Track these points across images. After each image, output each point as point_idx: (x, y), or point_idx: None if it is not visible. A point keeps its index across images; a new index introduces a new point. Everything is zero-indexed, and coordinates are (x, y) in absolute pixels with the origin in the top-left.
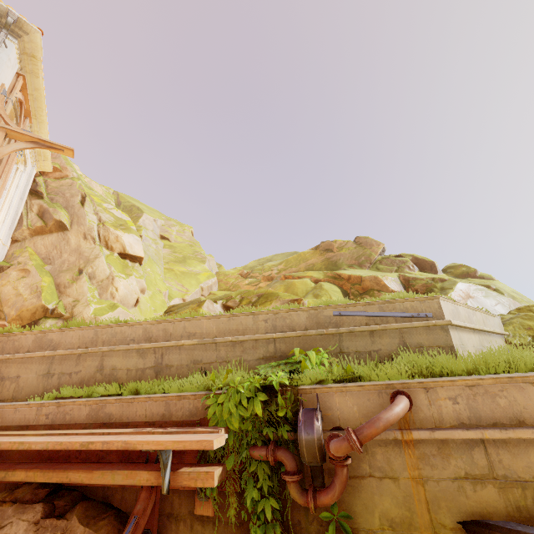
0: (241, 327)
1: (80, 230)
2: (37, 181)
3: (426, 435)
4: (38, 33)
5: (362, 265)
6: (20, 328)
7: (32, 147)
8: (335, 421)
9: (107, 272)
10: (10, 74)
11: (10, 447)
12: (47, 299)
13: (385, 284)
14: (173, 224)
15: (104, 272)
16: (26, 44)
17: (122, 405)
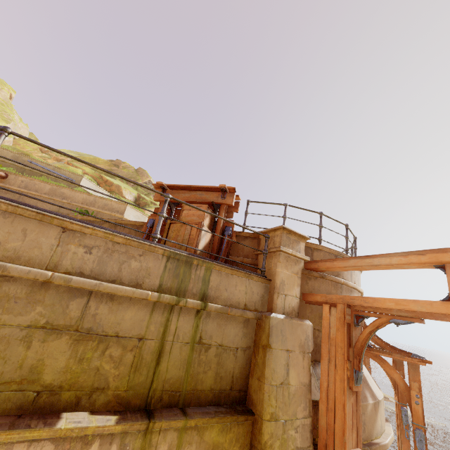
0: None
1: None
2: None
3: (3, 185)
4: None
5: (129, 183)
6: None
7: None
8: None
9: None
10: None
11: None
12: None
13: (122, 192)
14: None
15: None
16: None
17: None
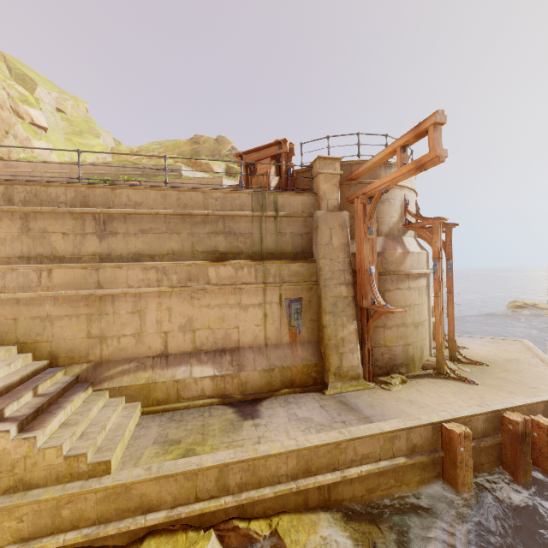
0: (104, 169)
1: None
2: None
3: None
4: None
5: (214, 157)
6: None
7: None
8: None
9: (25, 135)
10: None
11: None
12: None
13: (212, 168)
14: (67, 98)
15: (23, 135)
16: None
17: None
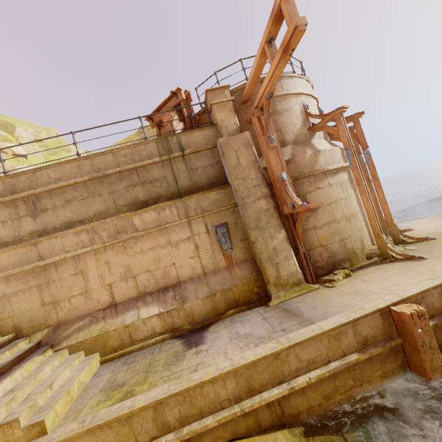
0: None
1: None
2: None
3: None
4: None
5: None
6: None
7: None
8: None
9: (10, 165)
10: None
11: None
12: None
13: None
14: (41, 131)
15: (9, 165)
16: None
17: None
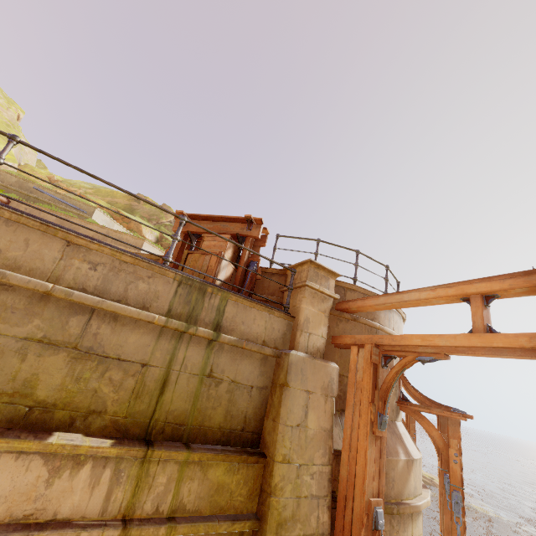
0: None
1: None
2: None
3: None
4: None
5: (150, 221)
6: None
7: None
8: None
9: None
10: None
11: None
12: None
13: (141, 230)
14: None
15: None
16: None
17: None
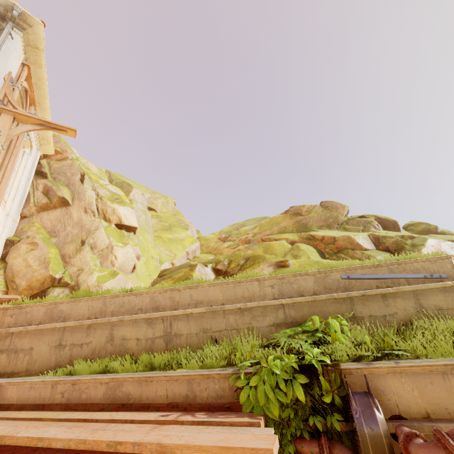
0: (248, 293)
1: (81, 205)
2: (41, 163)
3: None
4: (41, 25)
5: (330, 226)
6: (31, 299)
7: (38, 128)
8: (393, 408)
9: (106, 242)
10: (16, 64)
11: (28, 443)
12: (54, 269)
13: (358, 243)
14: (158, 197)
15: (104, 242)
16: (30, 36)
17: (140, 383)
